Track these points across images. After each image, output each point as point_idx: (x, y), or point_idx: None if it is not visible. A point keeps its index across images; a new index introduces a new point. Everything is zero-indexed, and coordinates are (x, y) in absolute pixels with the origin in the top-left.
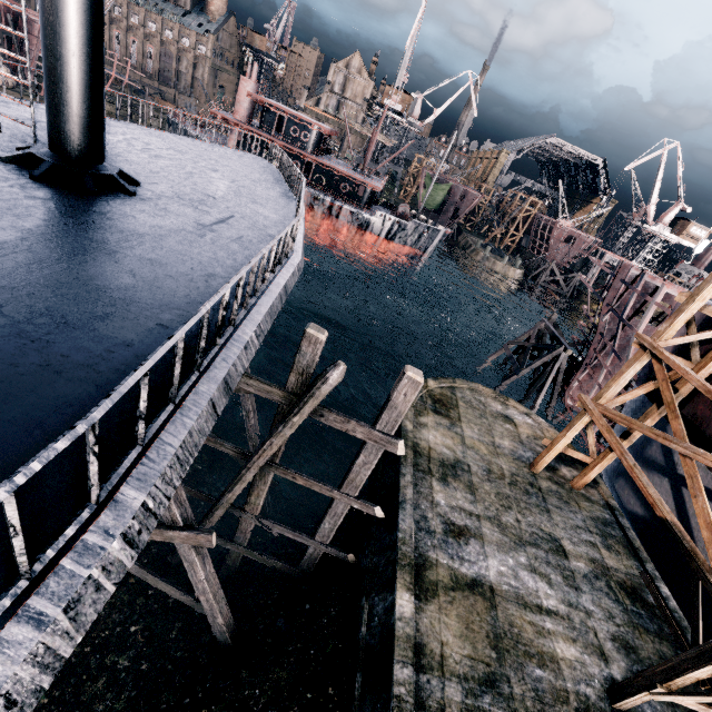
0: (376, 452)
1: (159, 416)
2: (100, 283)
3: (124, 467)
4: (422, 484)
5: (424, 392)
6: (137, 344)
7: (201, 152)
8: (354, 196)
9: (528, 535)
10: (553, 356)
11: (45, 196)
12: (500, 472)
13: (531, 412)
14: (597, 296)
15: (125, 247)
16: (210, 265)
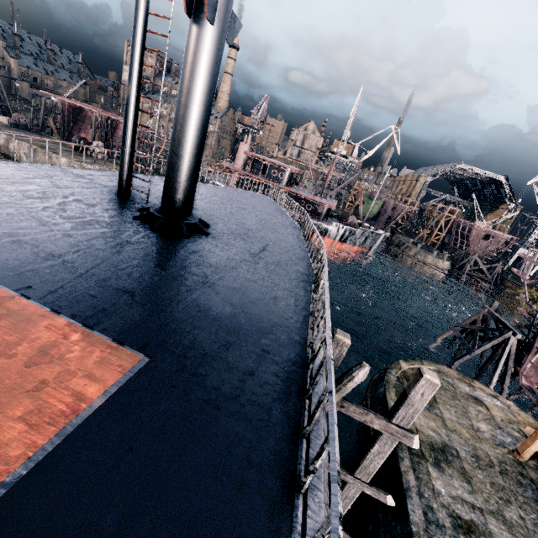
0: (391, 443)
1: (301, 455)
2: (214, 313)
3: (299, 523)
4: (419, 469)
5: (399, 373)
6: (256, 372)
7: (231, 196)
8: (315, 212)
9: (537, 537)
10: (502, 339)
11: (161, 242)
12: (487, 458)
13: (497, 394)
14: (537, 288)
15: (217, 279)
16: (272, 288)
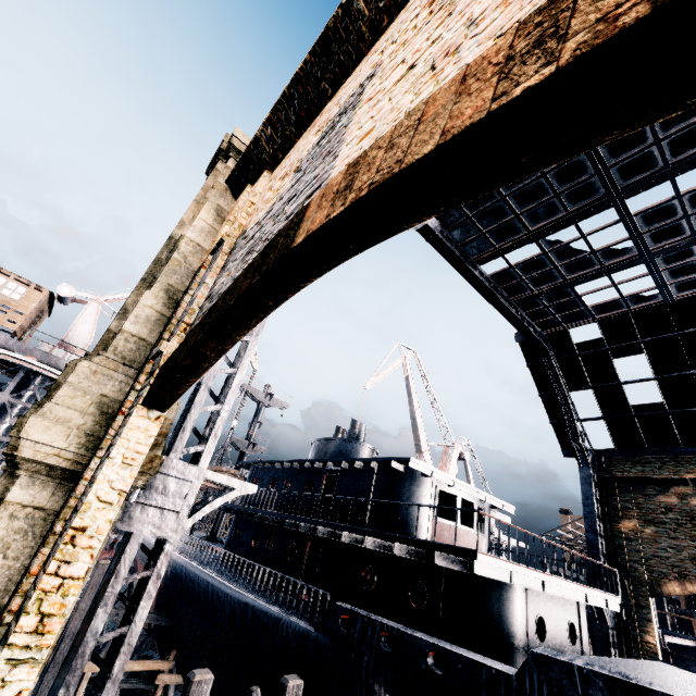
0: None
1: None
2: None
3: None
4: None
5: None
6: None
7: None
8: None
9: None
10: None
11: None
12: None
13: None
14: None
15: None
16: None
